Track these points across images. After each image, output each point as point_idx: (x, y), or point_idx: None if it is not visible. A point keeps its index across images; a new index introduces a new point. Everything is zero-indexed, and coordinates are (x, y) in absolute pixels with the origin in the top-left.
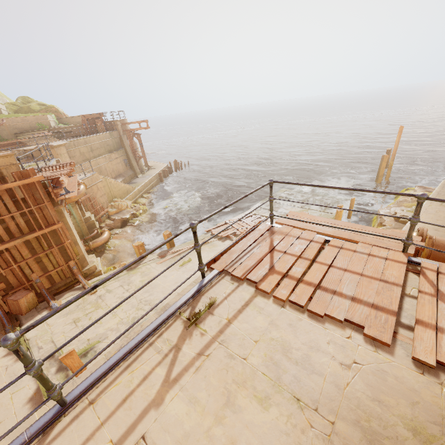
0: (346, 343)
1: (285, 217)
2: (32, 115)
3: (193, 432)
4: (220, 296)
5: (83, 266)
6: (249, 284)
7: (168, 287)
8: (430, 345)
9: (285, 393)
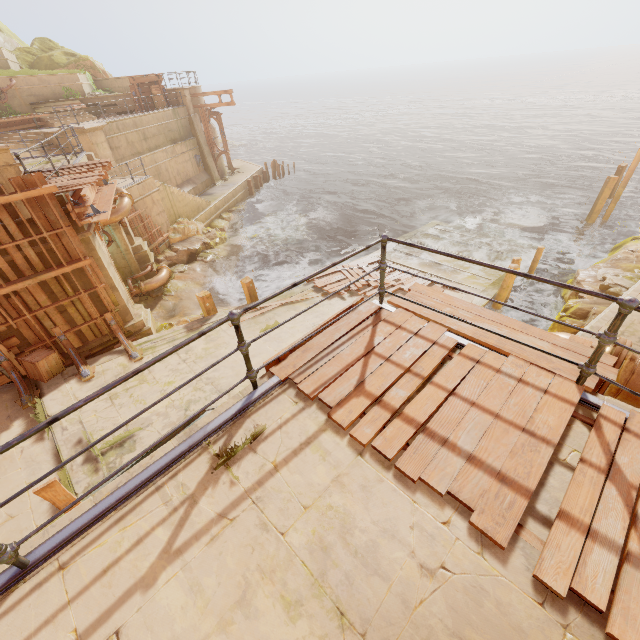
0: (439, 531)
1: (401, 298)
2: (54, 72)
3: (184, 638)
4: (272, 422)
5: (126, 321)
6: (320, 407)
7: (241, 362)
8: (568, 559)
9: (326, 599)
